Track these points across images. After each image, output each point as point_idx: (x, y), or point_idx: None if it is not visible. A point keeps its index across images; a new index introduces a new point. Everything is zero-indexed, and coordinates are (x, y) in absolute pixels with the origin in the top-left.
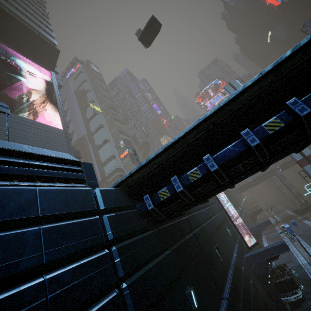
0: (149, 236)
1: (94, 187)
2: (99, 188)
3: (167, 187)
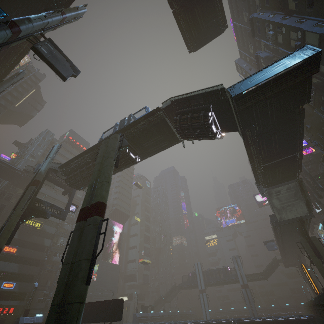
0: None
1: None
2: None
3: None
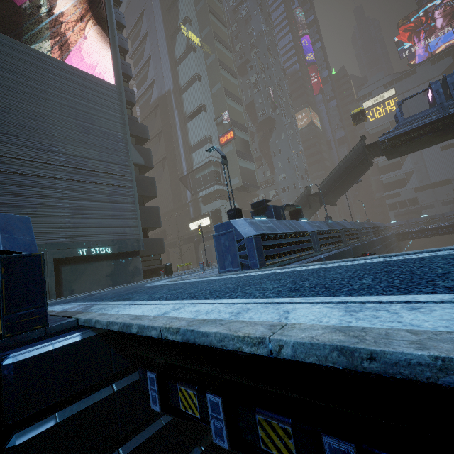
0: (153, 439)
1: (27, 328)
2: (15, 359)
3: (199, 395)
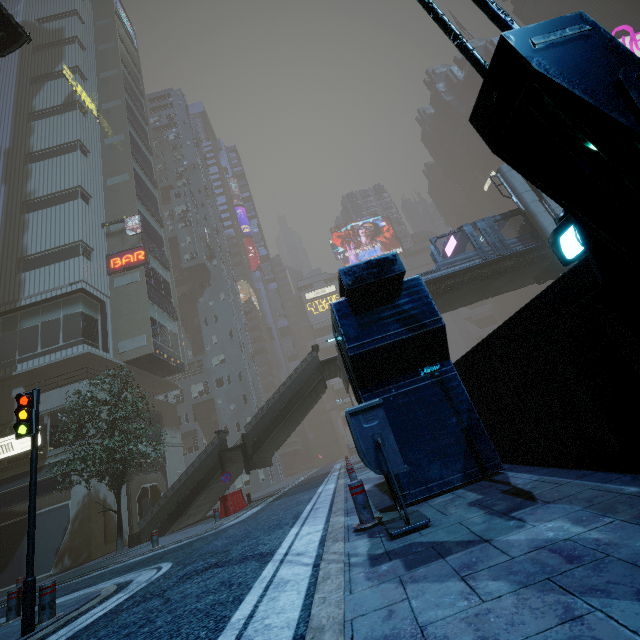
0: None
1: None
2: None
3: None
